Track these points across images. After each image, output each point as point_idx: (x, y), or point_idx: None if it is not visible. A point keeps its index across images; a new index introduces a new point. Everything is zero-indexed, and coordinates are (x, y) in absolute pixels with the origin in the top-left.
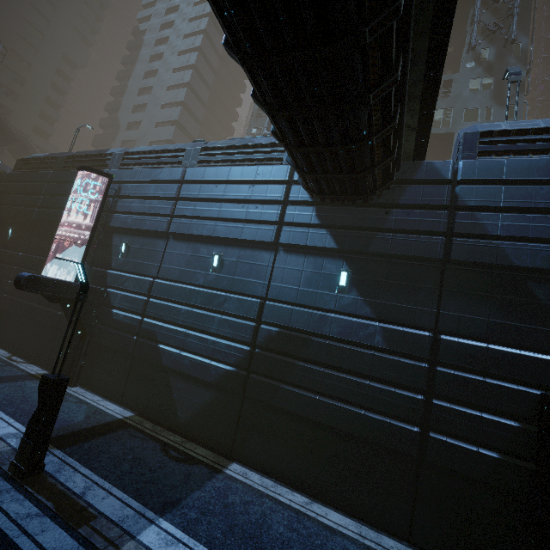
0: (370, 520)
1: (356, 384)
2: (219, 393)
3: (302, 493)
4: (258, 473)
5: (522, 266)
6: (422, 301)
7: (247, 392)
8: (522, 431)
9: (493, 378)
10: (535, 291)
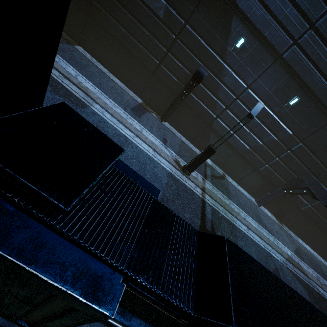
0: (129, 86)
1: (143, 32)
2: (75, 5)
3: (107, 70)
4: (90, 55)
5: (237, 5)
6: (190, 1)
7: (90, 11)
8: (188, 76)
9: (193, 54)
10: (233, 23)
